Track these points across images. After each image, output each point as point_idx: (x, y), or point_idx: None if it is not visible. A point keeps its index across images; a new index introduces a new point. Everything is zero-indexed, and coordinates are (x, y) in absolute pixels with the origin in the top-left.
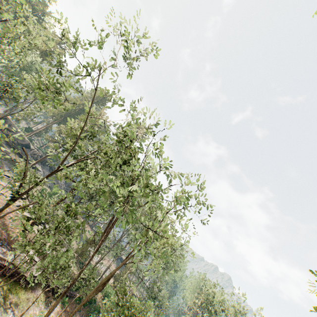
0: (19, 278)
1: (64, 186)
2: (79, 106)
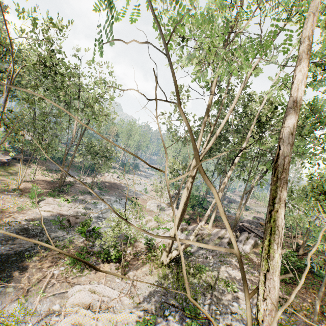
0: (2, 164)
1: None
2: None
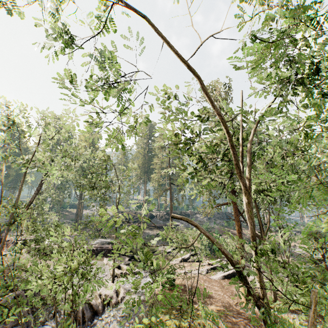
0: None
1: (205, 218)
2: (144, 154)
